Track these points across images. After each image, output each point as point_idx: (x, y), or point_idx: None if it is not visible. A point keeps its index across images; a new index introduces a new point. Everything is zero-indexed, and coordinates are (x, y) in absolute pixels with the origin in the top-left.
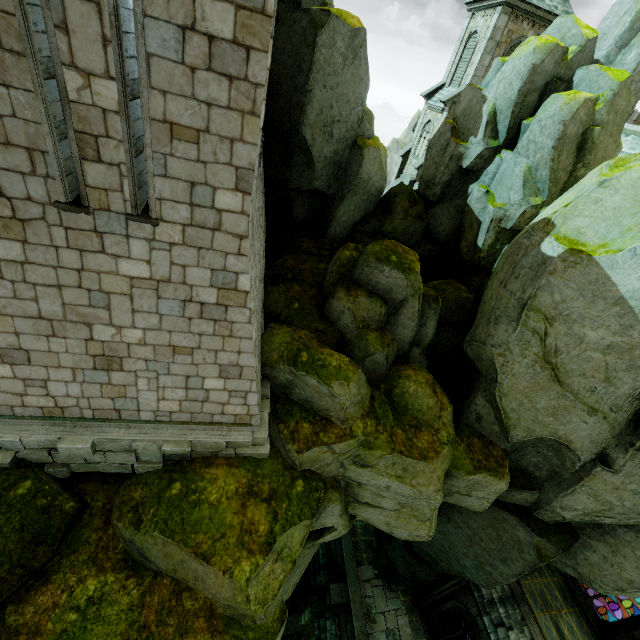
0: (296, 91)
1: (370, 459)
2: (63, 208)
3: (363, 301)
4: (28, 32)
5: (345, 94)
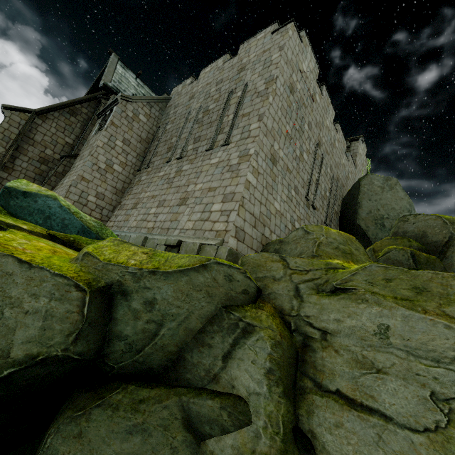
0: (352, 207)
1: (340, 276)
2: (207, 150)
3: (385, 241)
4: (222, 115)
5: (389, 204)
